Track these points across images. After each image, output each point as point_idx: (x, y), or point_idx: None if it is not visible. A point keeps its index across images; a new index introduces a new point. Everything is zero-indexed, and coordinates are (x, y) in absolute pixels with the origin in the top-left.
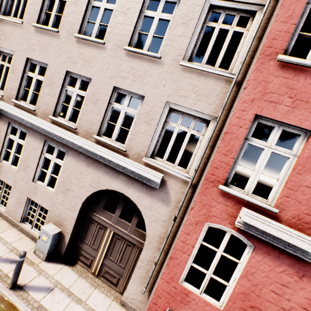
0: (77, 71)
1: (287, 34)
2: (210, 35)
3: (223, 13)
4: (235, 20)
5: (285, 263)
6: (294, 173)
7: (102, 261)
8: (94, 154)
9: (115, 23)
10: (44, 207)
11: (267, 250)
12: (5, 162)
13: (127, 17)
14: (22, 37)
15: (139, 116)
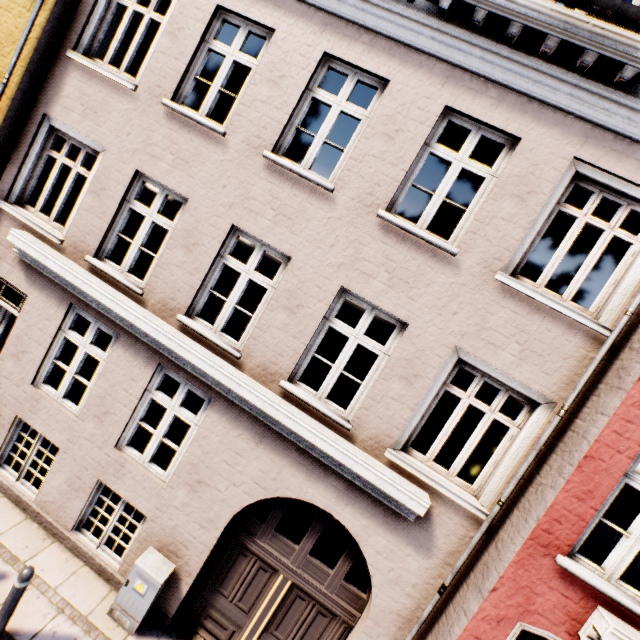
0: (259, 233)
1: None
2: (497, 154)
3: (598, 195)
4: (621, 214)
5: None
6: None
7: (257, 638)
8: (277, 422)
9: (364, 153)
10: (139, 509)
11: None
12: (48, 390)
13: (392, 148)
14: (130, 120)
15: (390, 362)
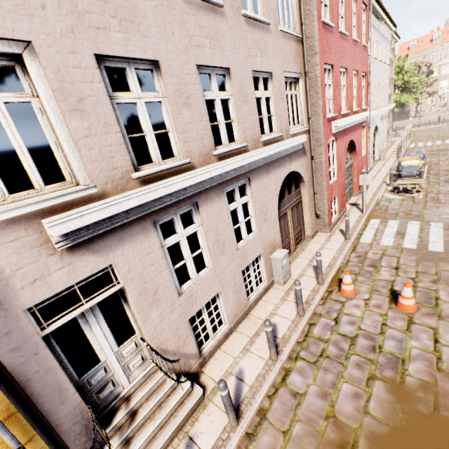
0: (211, 62)
1: (320, 1)
2: None
3: None
4: None
5: (340, 137)
6: (335, 91)
7: (293, 237)
8: (271, 157)
9: None
10: (259, 255)
11: (338, 136)
12: (187, 285)
13: None
14: None
15: (276, 96)
